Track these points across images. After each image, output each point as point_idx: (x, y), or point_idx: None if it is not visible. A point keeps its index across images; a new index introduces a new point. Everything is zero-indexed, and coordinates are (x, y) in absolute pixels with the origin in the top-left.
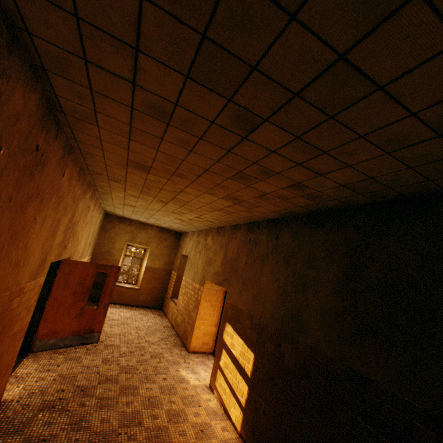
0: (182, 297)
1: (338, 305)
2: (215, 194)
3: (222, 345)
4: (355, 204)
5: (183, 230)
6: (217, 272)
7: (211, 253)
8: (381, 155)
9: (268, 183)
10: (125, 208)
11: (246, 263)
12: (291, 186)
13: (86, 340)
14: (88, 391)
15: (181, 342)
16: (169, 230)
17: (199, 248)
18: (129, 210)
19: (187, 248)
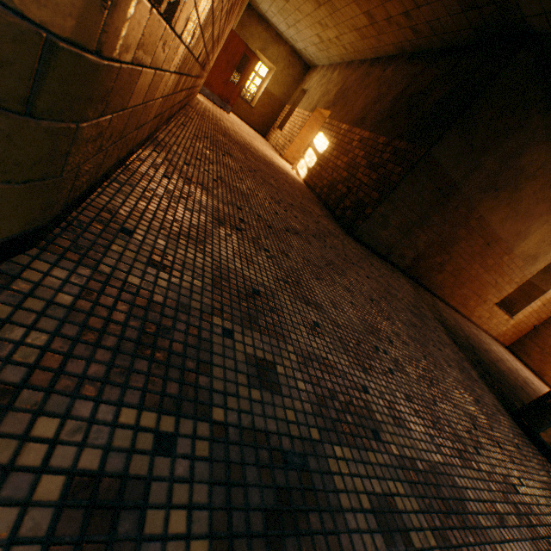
0: (289, 124)
1: (386, 108)
2: (360, 7)
3: (310, 145)
4: (434, 48)
5: (313, 62)
6: (329, 100)
7: (331, 86)
8: (438, 1)
9: (393, 6)
10: (277, 0)
11: (354, 91)
12: (404, 14)
13: (224, 107)
14: (231, 123)
15: (277, 154)
16: (300, 57)
17: (322, 82)
18: (277, 6)
19: (311, 83)
